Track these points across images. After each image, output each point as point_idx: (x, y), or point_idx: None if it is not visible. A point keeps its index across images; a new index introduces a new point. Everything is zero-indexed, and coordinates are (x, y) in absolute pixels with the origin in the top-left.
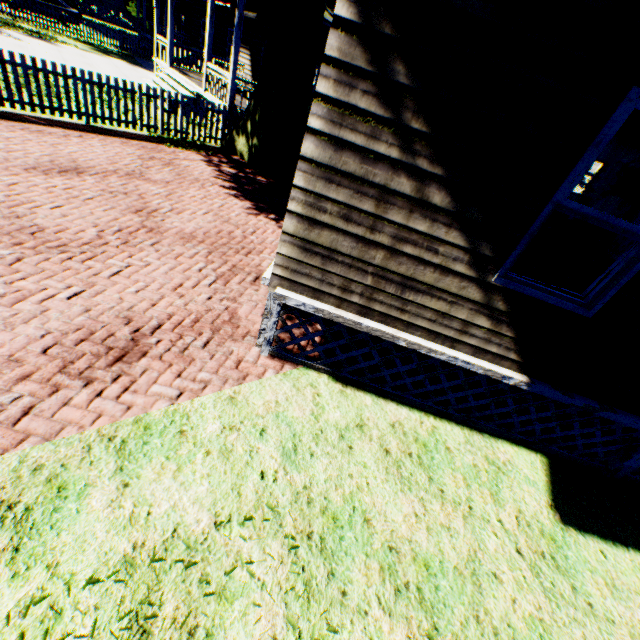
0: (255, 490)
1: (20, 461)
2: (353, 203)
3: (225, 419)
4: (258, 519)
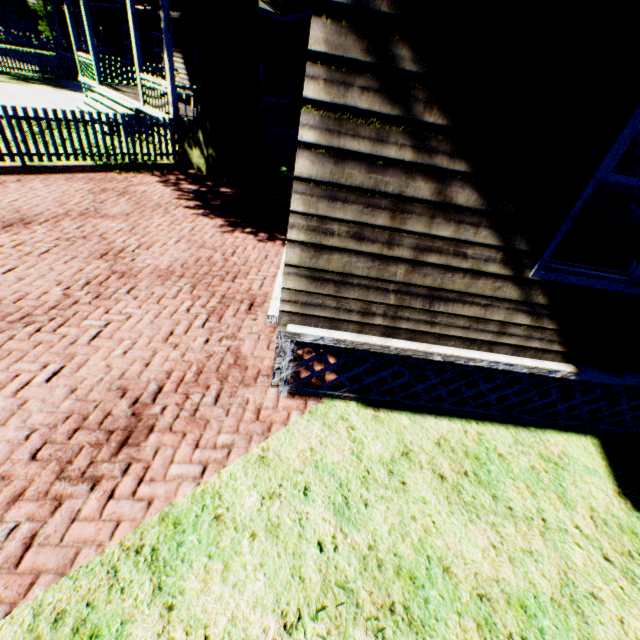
0: (317, 568)
1: (34, 614)
2: (364, 219)
3: (261, 486)
4: (331, 605)
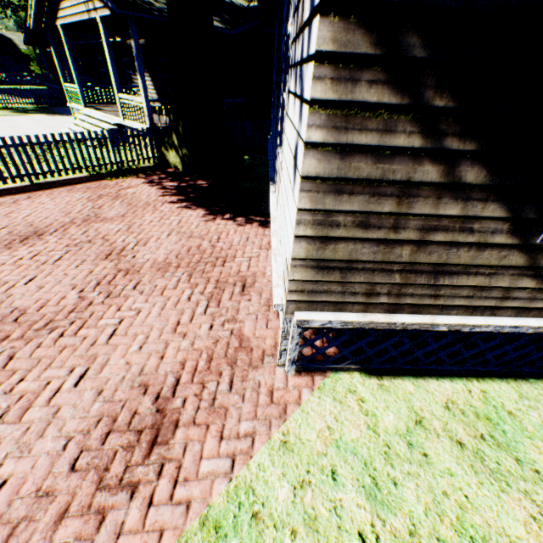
0: None
1: None
2: (370, 208)
3: (290, 475)
4: None
